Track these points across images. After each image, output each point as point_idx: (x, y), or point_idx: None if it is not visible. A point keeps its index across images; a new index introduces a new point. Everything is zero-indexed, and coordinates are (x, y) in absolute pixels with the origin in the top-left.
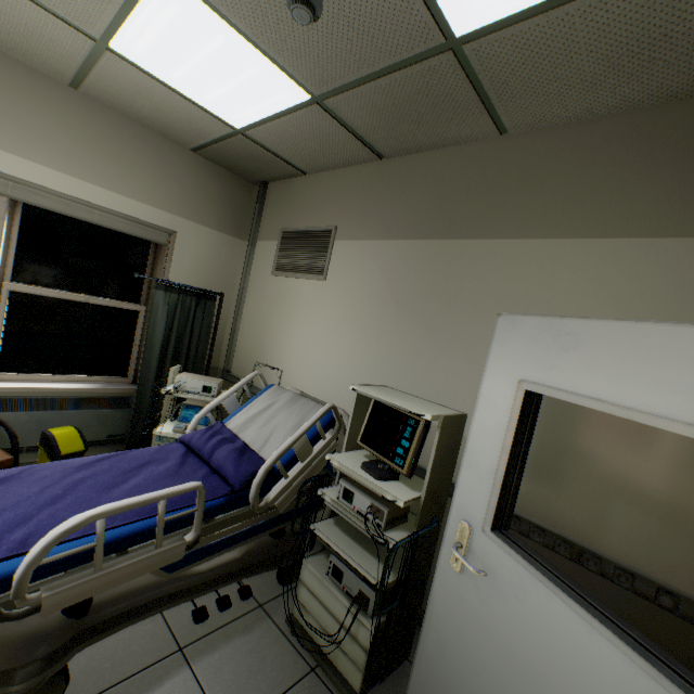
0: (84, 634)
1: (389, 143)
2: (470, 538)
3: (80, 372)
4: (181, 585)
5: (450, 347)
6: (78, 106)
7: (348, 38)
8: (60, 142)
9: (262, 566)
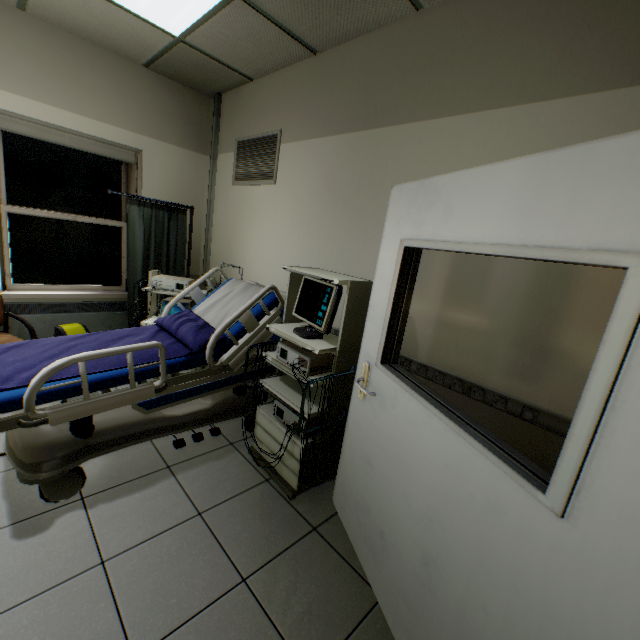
0: (90, 449)
1: (317, 35)
2: (369, 374)
3: (81, 282)
4: (163, 423)
5: (376, 232)
6: (30, 29)
7: None
8: (21, 68)
9: (229, 415)
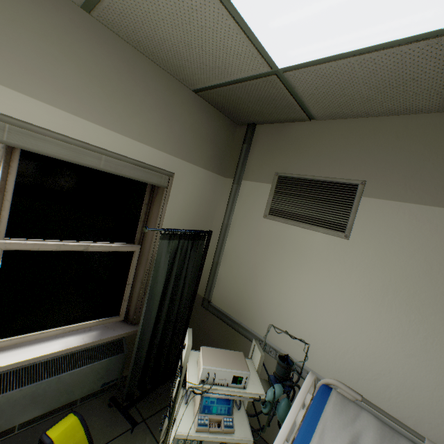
0: None
1: None
2: None
3: (75, 320)
4: None
5: None
6: (89, 33)
7: None
8: (67, 75)
9: None
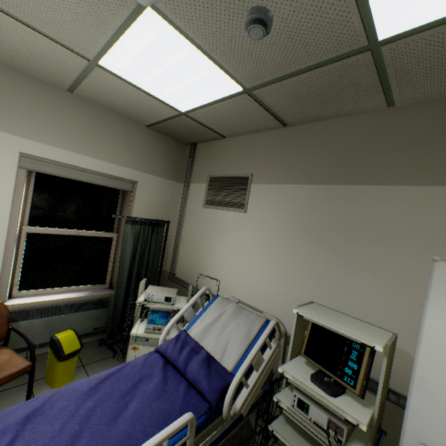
0: None
1: (295, 116)
2: None
3: (74, 284)
4: None
5: (359, 268)
6: (73, 103)
7: (285, 46)
8: (61, 128)
9: None
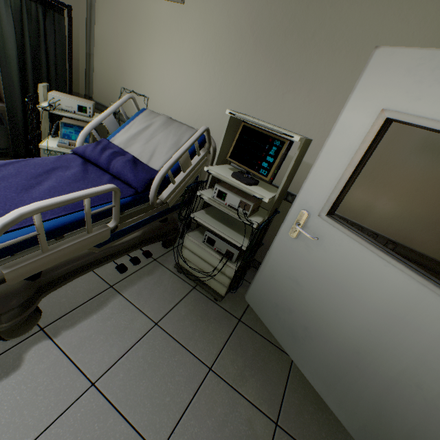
0: (43, 288)
1: None
2: (306, 220)
3: None
4: (104, 253)
5: (297, 85)
6: None
7: None
8: None
9: (155, 239)
